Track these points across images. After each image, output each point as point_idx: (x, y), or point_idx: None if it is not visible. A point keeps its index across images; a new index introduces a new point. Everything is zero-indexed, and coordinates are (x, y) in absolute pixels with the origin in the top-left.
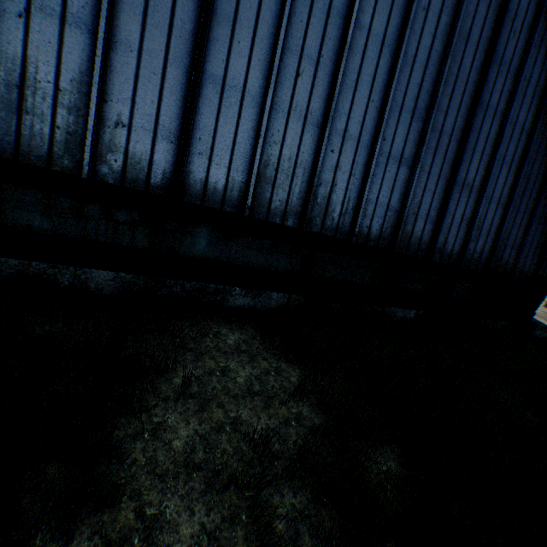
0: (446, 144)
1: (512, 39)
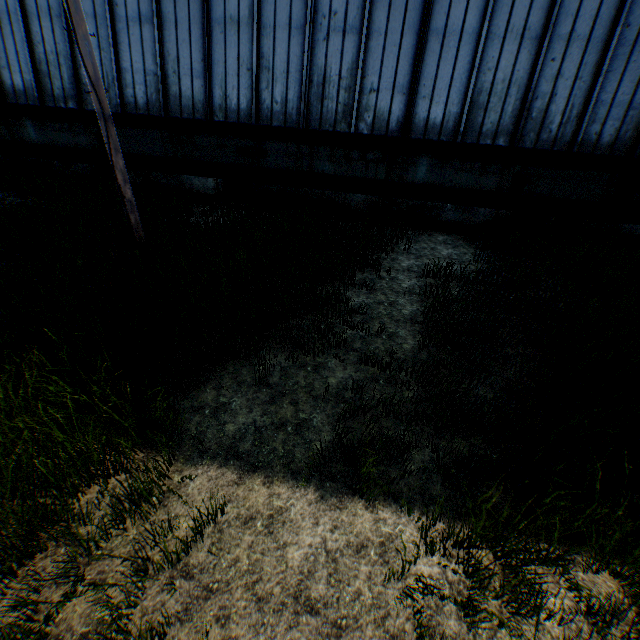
0: None
1: None
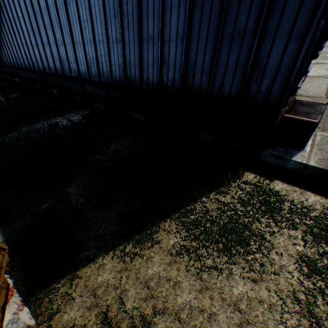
0: (132, 21)
1: None
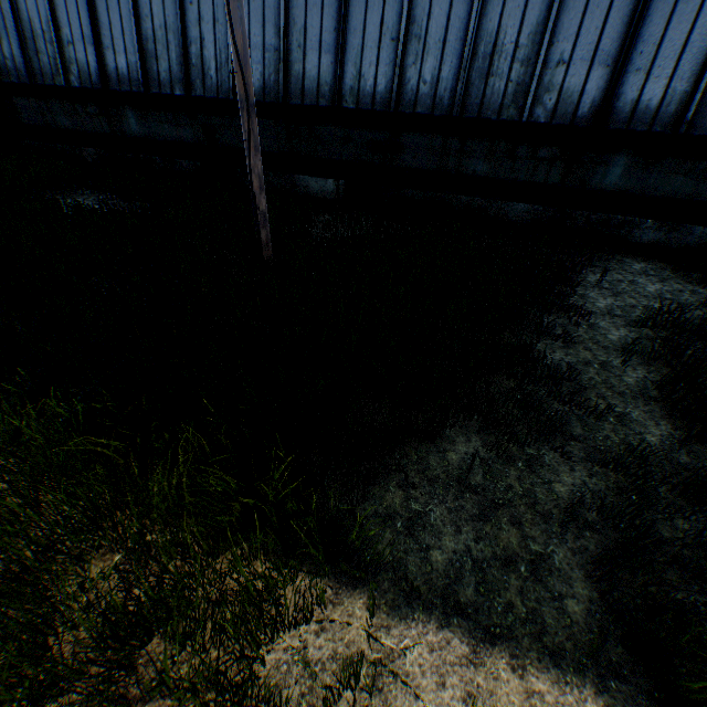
0: None
1: None
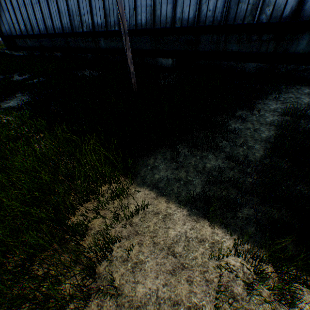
0: None
1: None
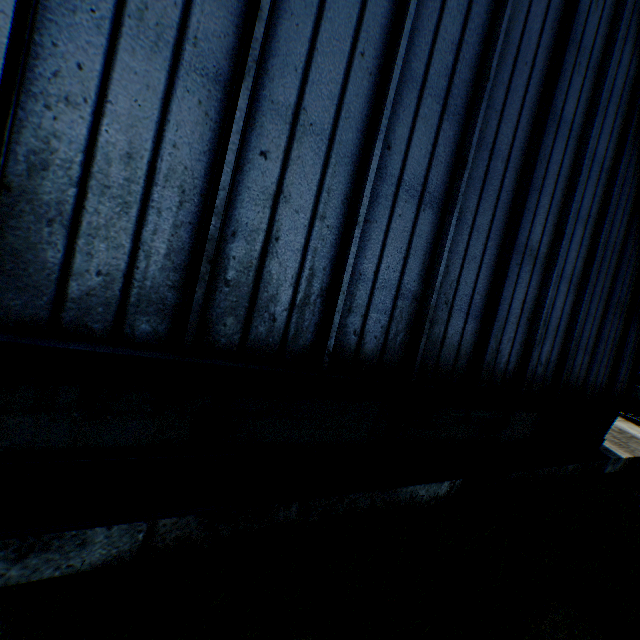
0: (500, 175)
1: (594, 13)
